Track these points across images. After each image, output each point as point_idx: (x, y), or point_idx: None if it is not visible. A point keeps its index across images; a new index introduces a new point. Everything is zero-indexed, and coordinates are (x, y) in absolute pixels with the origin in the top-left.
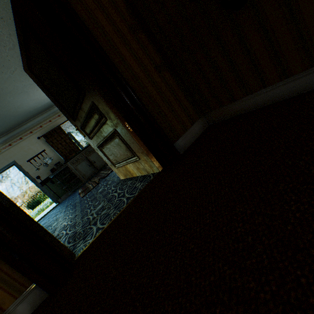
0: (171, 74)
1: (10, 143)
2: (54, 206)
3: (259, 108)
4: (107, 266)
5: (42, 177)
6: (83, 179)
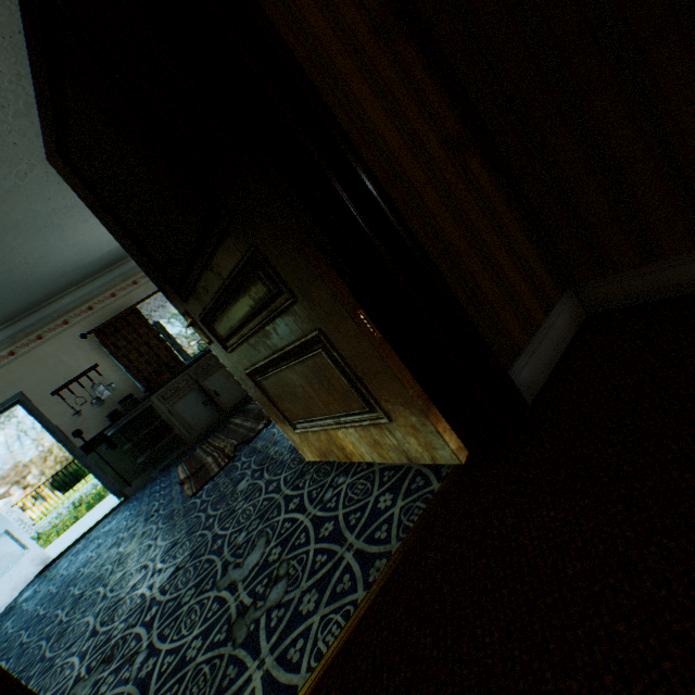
0: (486, 166)
1: (12, 350)
2: (113, 505)
3: None
4: None
5: (87, 432)
6: (188, 437)
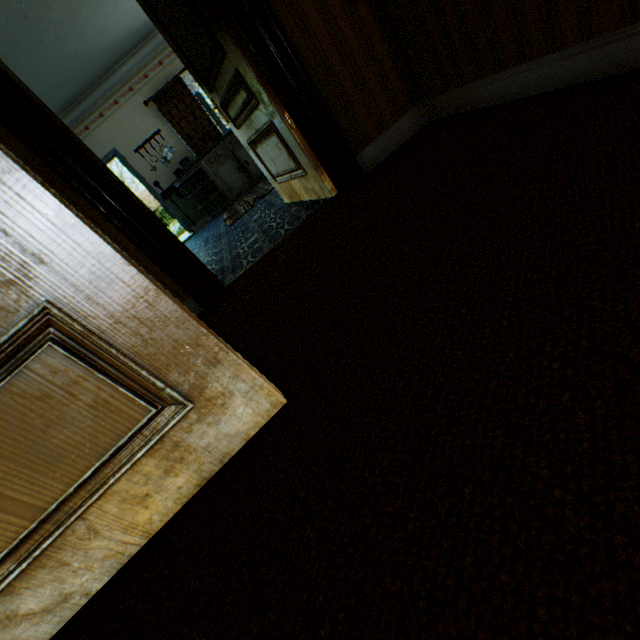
0: (373, 10)
1: (101, 113)
2: (187, 237)
3: (493, 106)
4: (254, 289)
5: (162, 185)
6: (229, 196)
